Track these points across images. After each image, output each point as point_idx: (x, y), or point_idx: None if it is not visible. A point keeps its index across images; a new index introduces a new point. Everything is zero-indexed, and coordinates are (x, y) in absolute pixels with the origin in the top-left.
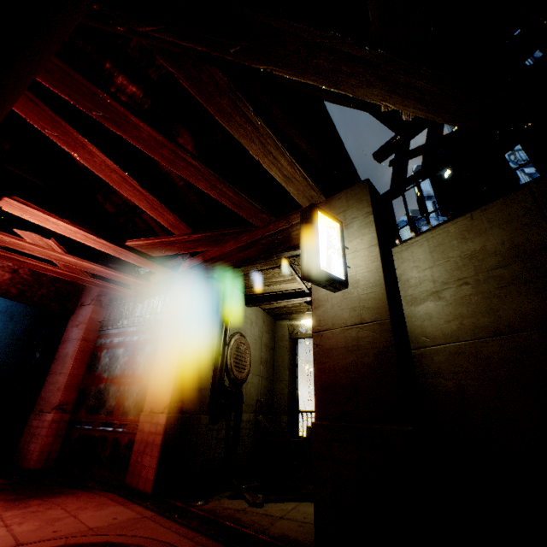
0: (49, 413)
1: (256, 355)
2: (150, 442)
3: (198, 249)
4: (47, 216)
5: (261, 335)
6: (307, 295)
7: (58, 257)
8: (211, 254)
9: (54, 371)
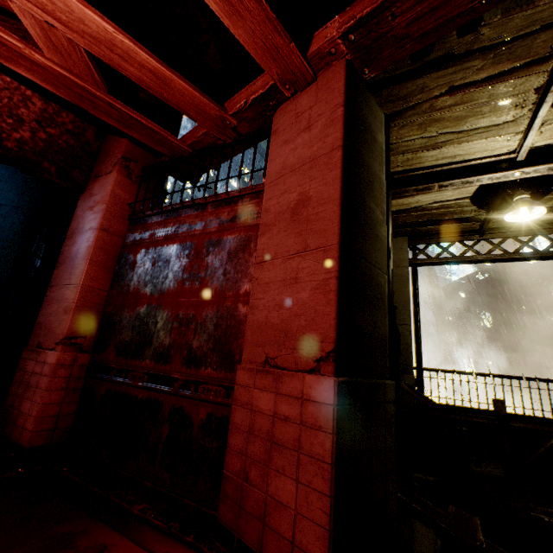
0: (52, 350)
1: None
2: (286, 442)
3: None
4: None
5: None
6: (515, 166)
7: None
8: None
9: (57, 281)
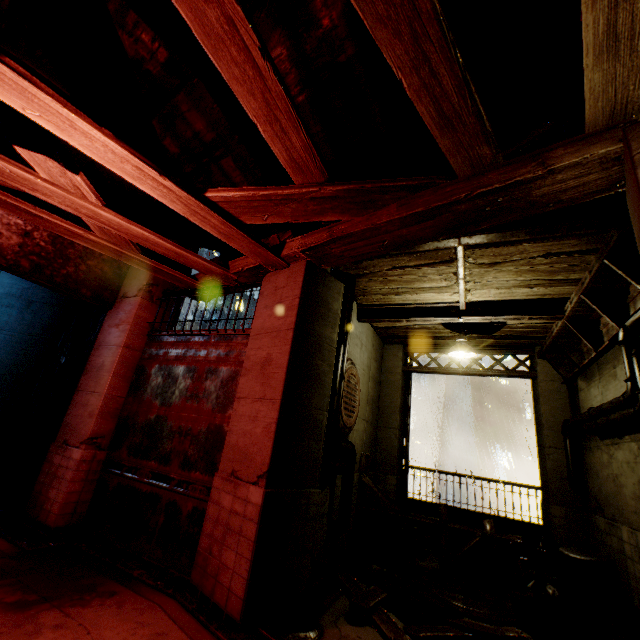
0: (77, 448)
1: (363, 391)
2: (234, 528)
3: (325, 218)
4: (71, 115)
5: (370, 363)
6: (459, 313)
7: (91, 212)
8: (347, 227)
9: (84, 387)
